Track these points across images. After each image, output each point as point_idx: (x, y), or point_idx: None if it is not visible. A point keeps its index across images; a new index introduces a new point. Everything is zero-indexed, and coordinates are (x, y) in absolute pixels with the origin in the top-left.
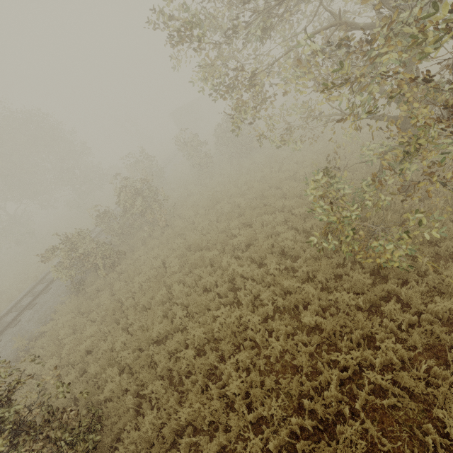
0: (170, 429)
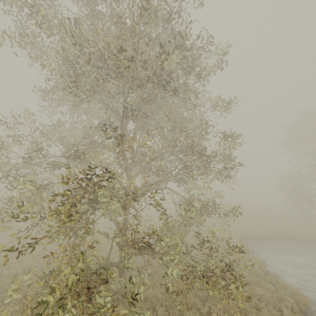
0: None
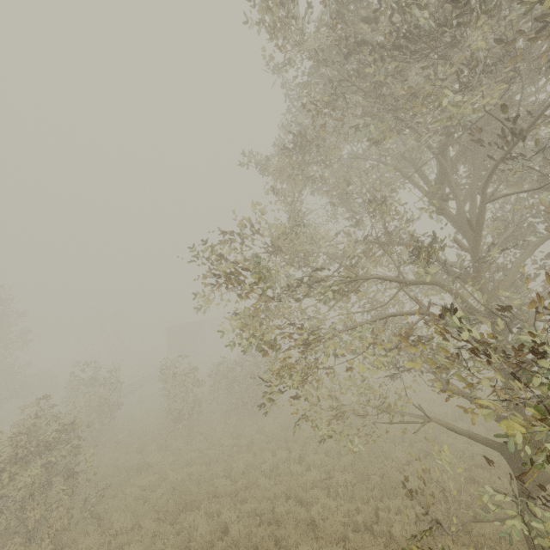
0: None
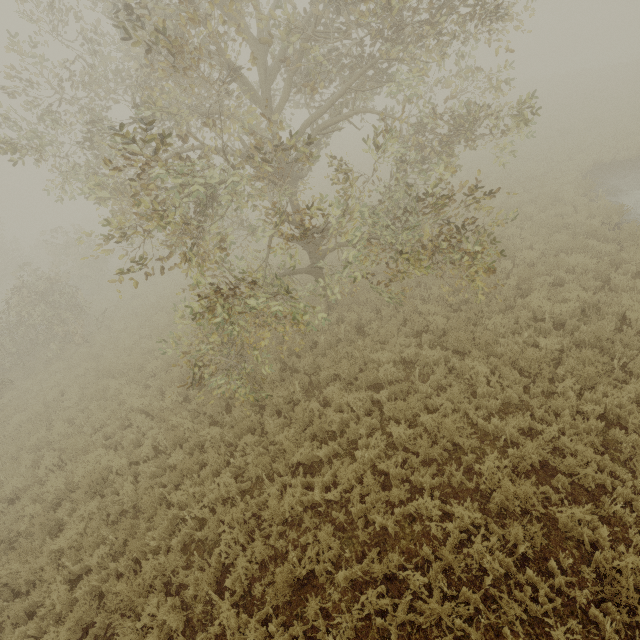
0: None
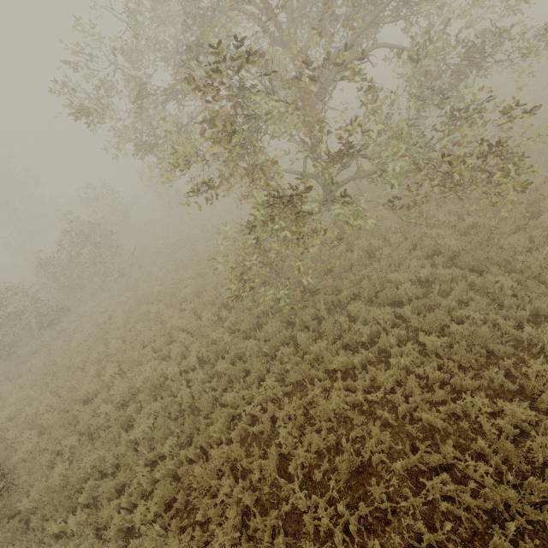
0: (78, 477)
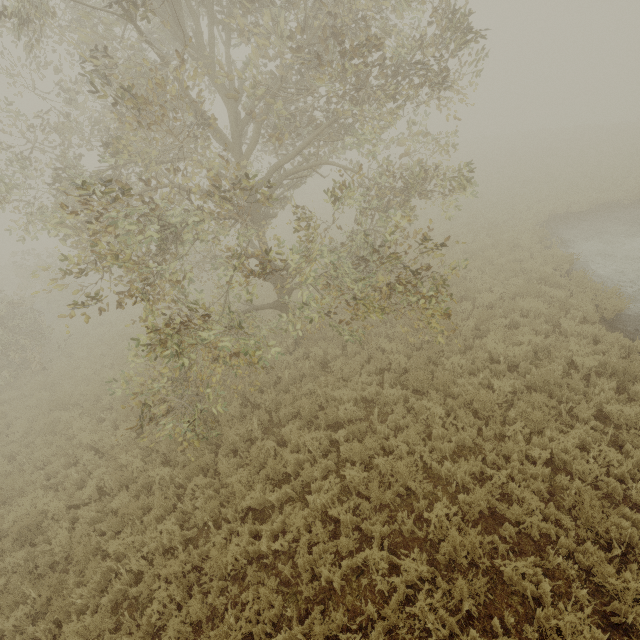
0: None
